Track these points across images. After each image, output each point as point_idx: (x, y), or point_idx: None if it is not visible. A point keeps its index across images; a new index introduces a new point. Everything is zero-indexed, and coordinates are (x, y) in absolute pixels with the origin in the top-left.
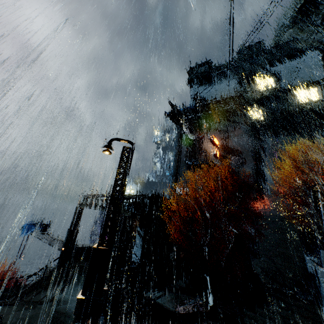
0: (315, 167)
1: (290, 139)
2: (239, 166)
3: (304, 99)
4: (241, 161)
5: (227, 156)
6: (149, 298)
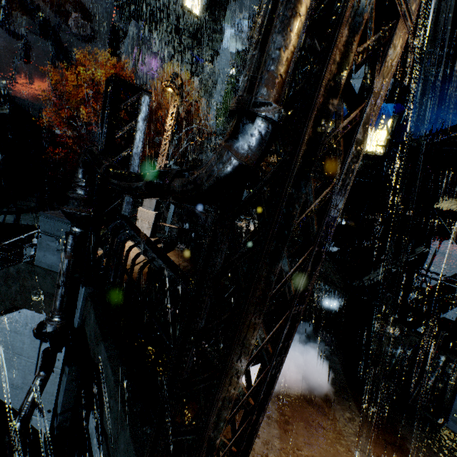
0: (166, 92)
1: (157, 44)
2: (83, 39)
3: (189, 1)
4: (88, 32)
5: (62, 4)
6: (11, 224)
